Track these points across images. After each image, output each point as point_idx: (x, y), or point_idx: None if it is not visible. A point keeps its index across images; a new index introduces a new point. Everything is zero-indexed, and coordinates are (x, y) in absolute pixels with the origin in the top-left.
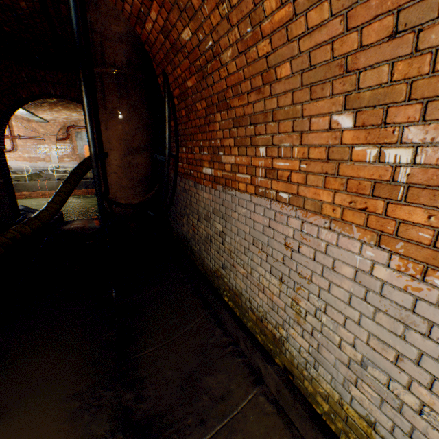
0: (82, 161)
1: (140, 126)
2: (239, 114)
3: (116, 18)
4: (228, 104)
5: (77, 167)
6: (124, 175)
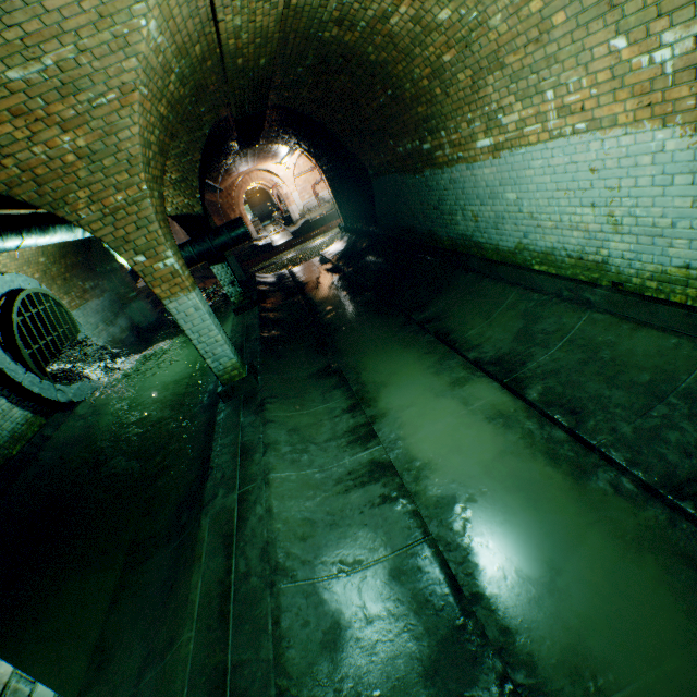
0: None
1: None
2: None
3: None
4: None
5: None
6: None
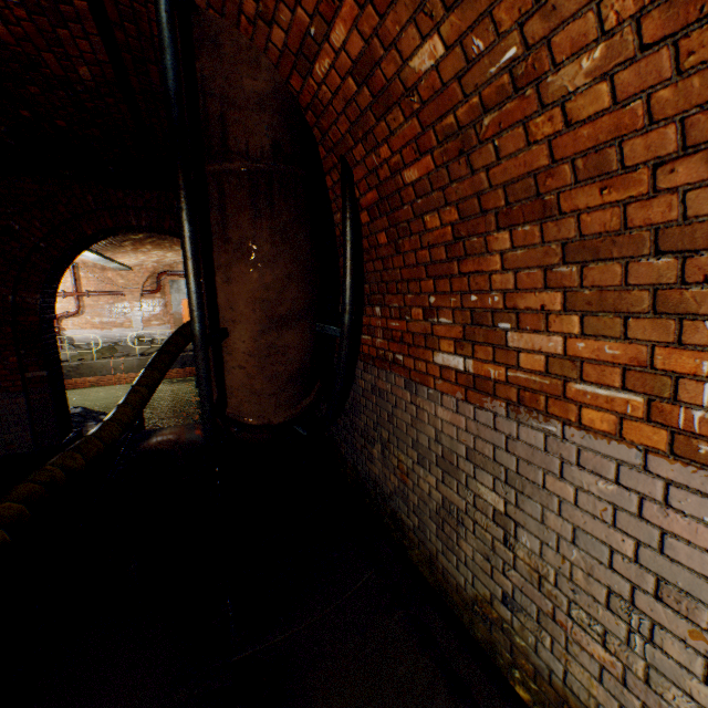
0: (178, 329)
1: (295, 271)
2: (599, 226)
3: (253, 63)
4: (546, 205)
5: (169, 339)
6: (258, 371)
